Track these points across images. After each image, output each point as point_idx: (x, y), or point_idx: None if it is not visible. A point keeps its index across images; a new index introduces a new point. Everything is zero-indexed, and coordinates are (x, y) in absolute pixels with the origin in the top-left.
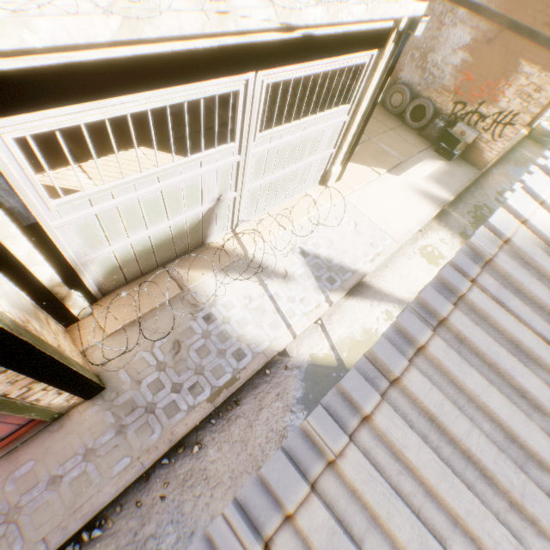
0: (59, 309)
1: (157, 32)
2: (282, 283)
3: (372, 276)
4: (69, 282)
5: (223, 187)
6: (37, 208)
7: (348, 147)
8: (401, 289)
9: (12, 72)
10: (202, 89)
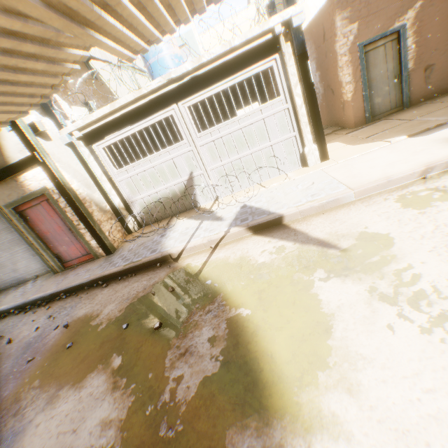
0: (123, 221)
1: (120, 104)
2: (211, 222)
3: (296, 221)
4: (127, 210)
5: (191, 167)
6: (111, 172)
7: (311, 127)
8: (322, 230)
9: (97, 129)
10: (154, 119)
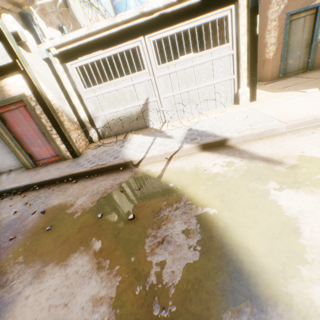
0: (86, 132)
1: (96, 29)
2: (164, 139)
3: (238, 143)
4: (91, 123)
5: (147, 94)
6: (80, 90)
7: (248, 72)
8: (264, 152)
9: (72, 49)
10: (122, 48)
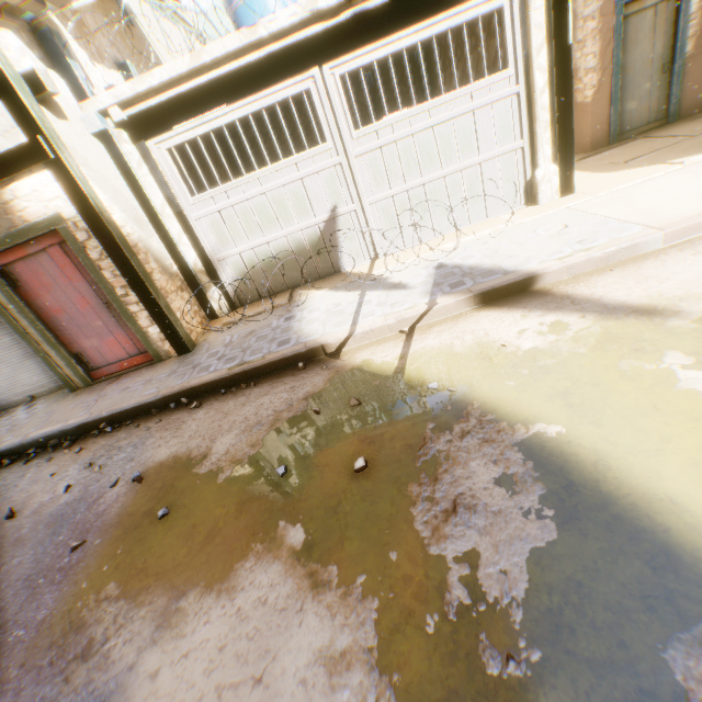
0: (201, 295)
1: (212, 57)
2: (385, 292)
3: (560, 283)
4: (210, 275)
5: (334, 197)
6: (182, 200)
7: (553, 132)
8: (628, 294)
9: (158, 108)
10: (273, 97)
